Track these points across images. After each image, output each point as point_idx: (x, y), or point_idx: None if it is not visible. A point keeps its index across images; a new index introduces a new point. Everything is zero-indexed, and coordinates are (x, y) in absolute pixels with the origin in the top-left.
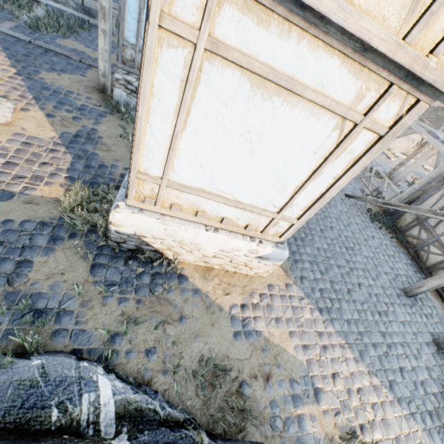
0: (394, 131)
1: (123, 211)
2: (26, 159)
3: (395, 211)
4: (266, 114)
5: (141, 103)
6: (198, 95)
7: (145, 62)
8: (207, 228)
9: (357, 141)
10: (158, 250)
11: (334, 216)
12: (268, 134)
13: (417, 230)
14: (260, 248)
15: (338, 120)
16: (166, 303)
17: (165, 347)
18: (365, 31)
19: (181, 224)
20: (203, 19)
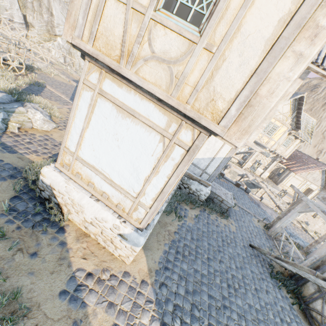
0: (193, 149)
1: (50, 167)
2: (39, 144)
3: (299, 276)
4: (124, 126)
5: (72, 111)
6: (95, 112)
7: (76, 95)
8: (92, 196)
9: (175, 152)
10: (60, 204)
11: (228, 253)
12: (126, 138)
13: (321, 304)
14: (122, 226)
15: (160, 136)
16: (34, 238)
17: (2, 266)
18: (152, 89)
19: (77, 187)
20: (98, 82)
